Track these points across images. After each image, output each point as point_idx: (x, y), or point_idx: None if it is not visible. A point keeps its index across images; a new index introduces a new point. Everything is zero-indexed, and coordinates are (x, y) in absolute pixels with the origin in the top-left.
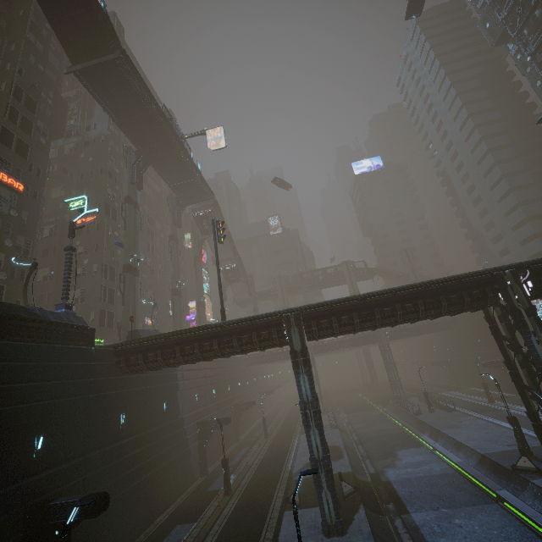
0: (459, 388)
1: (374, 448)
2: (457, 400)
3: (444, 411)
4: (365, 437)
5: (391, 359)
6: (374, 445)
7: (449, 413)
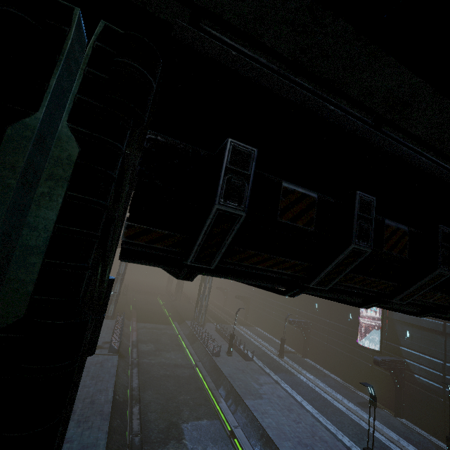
0: (247, 324)
1: (155, 407)
2: (249, 341)
3: (241, 357)
4: (148, 375)
5: (210, 284)
6: (156, 397)
7: (246, 363)
